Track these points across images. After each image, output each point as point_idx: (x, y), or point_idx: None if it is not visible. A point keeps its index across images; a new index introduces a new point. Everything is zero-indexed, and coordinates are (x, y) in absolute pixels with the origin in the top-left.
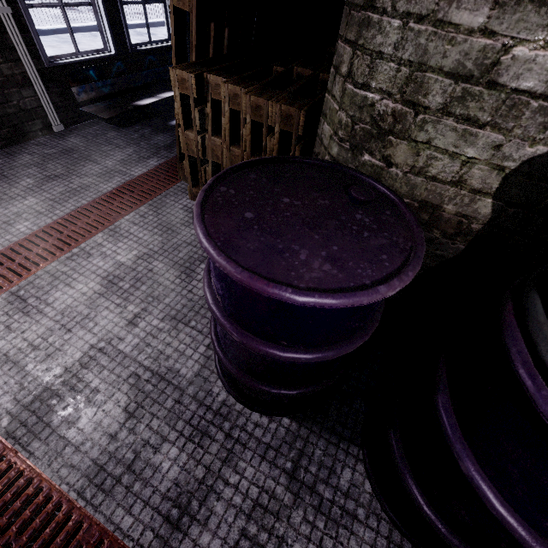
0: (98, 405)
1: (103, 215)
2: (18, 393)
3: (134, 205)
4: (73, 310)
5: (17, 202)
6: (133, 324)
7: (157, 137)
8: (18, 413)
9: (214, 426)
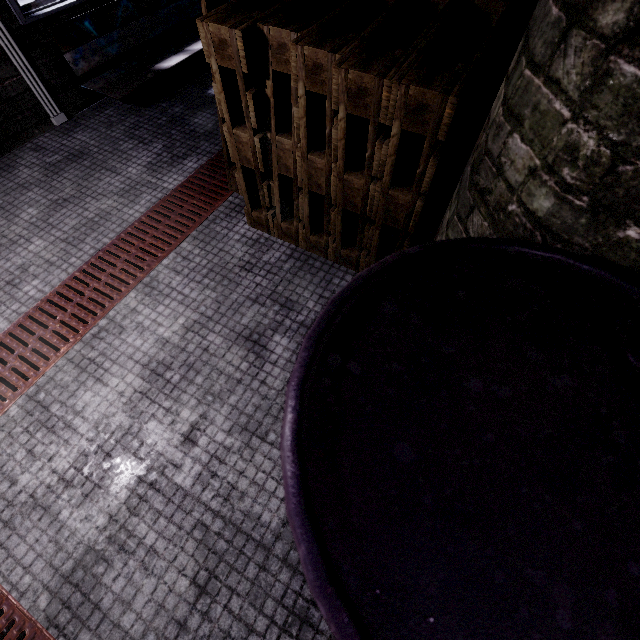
0: (157, 574)
1: (133, 260)
2: (54, 556)
3: (172, 241)
4: (109, 421)
5: (20, 248)
6: (190, 440)
7: (194, 119)
8: (58, 589)
9: (316, 609)
